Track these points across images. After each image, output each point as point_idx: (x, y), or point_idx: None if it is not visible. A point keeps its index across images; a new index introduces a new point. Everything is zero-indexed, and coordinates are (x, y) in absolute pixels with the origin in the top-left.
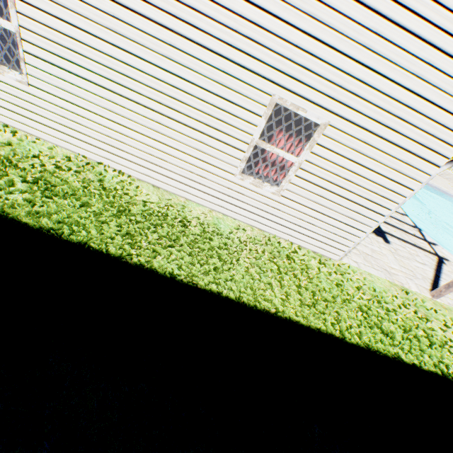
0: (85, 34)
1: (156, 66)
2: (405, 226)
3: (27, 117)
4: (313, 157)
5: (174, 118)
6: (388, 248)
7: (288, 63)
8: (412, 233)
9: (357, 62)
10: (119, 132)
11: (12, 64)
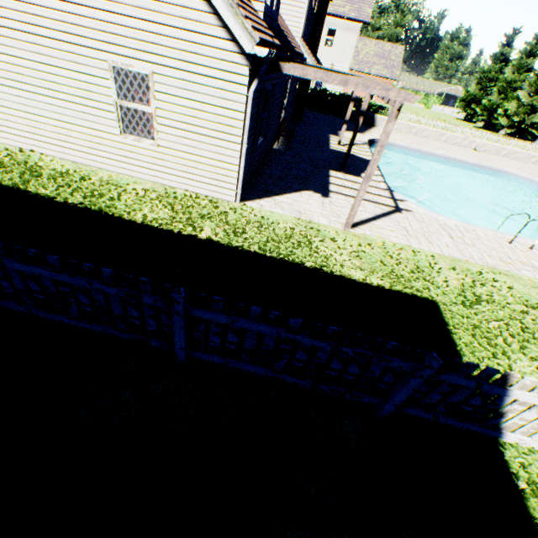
0: None
1: (34, 62)
2: (373, 189)
3: None
4: (160, 104)
5: (61, 99)
6: (321, 200)
7: (104, 34)
8: (376, 194)
9: (142, 20)
10: (34, 121)
11: None
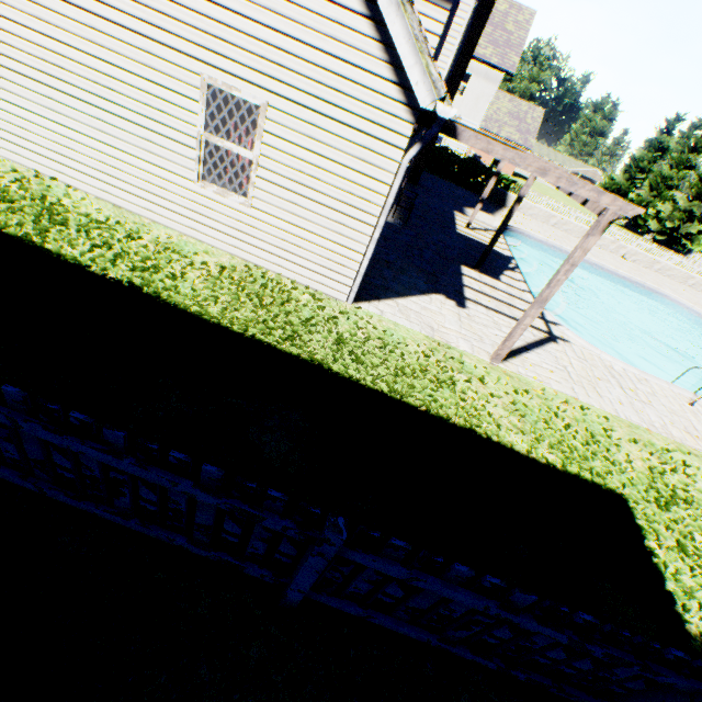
0: (14, 25)
1: (85, 53)
2: (518, 301)
3: None
4: (268, 150)
5: (116, 113)
6: (456, 312)
7: (205, 36)
8: (522, 309)
9: (269, 29)
10: (66, 137)
11: None
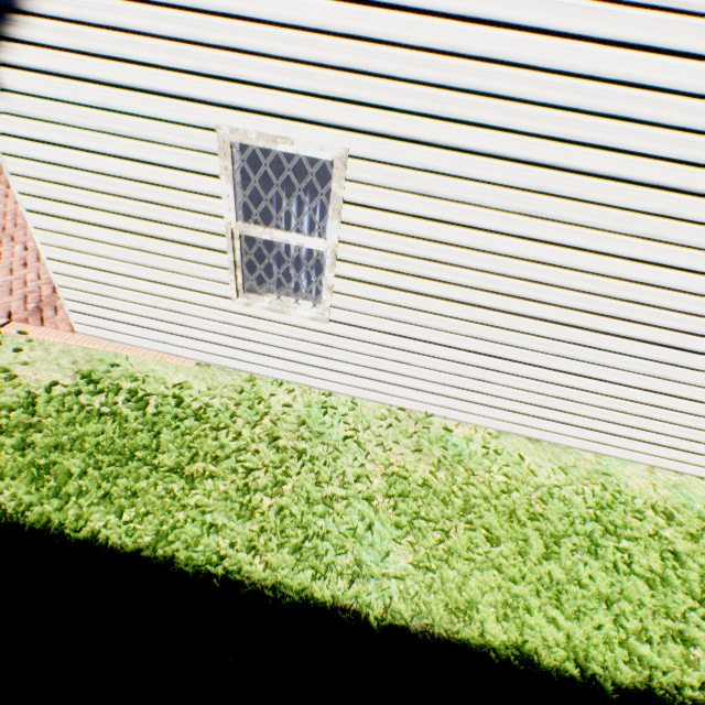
0: (464, 230)
1: (609, 255)
2: None
3: (311, 365)
4: None
5: (617, 332)
6: None
7: None
8: None
9: None
10: (482, 367)
11: (285, 288)
